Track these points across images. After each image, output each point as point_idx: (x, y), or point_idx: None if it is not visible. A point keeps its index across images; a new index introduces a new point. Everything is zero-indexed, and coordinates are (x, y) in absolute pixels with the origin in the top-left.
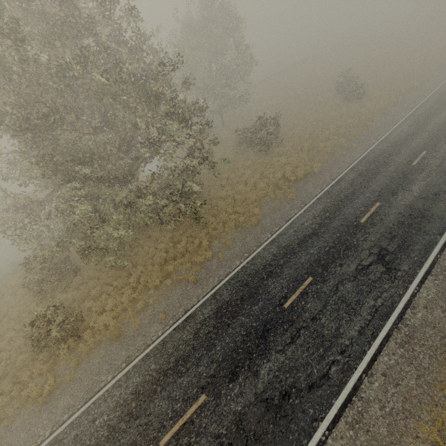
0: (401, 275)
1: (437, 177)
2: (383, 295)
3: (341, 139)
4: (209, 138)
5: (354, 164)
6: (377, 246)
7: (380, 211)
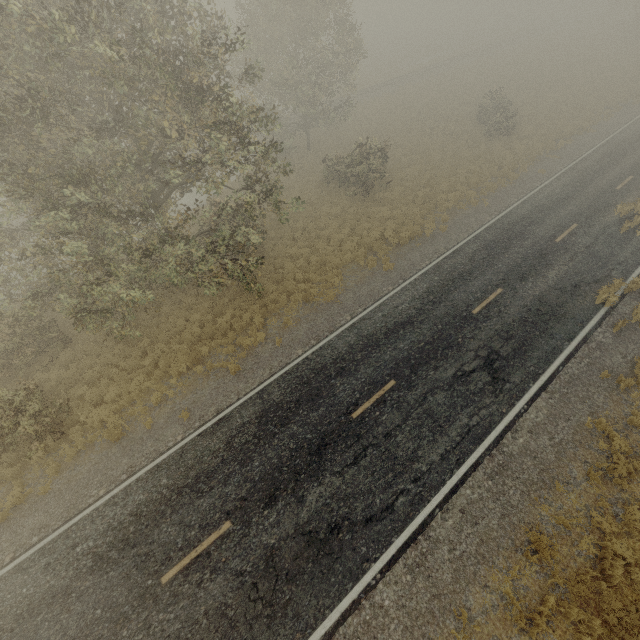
0: (509, 389)
1: (583, 262)
2: (481, 412)
3: (470, 191)
4: (278, 167)
5: (480, 231)
6: (487, 347)
7: (500, 300)
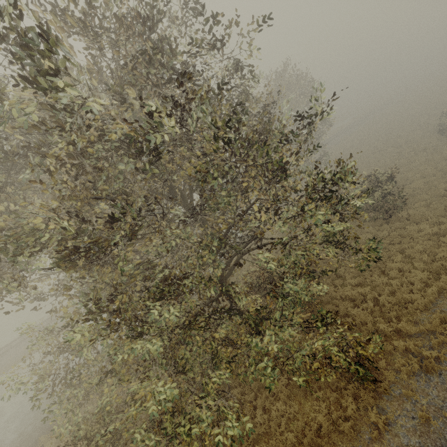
0: None
1: None
2: None
3: None
4: None
5: None
6: None
7: None
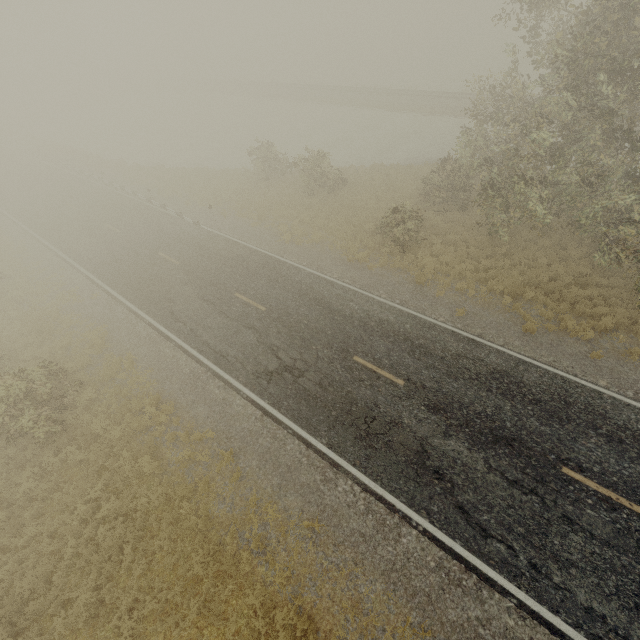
0: None
1: None
2: None
3: None
4: None
5: None
6: None
7: None
